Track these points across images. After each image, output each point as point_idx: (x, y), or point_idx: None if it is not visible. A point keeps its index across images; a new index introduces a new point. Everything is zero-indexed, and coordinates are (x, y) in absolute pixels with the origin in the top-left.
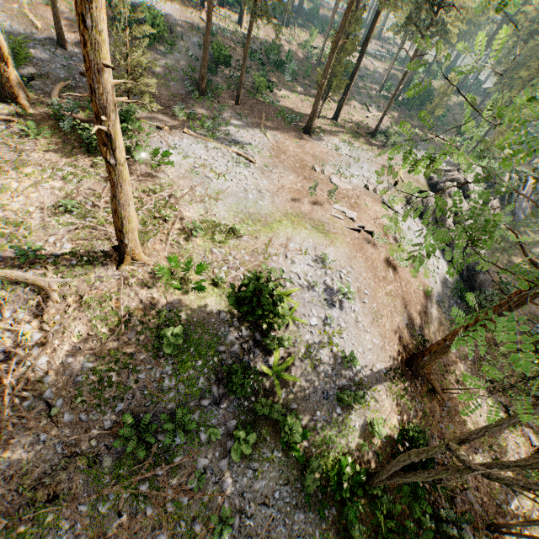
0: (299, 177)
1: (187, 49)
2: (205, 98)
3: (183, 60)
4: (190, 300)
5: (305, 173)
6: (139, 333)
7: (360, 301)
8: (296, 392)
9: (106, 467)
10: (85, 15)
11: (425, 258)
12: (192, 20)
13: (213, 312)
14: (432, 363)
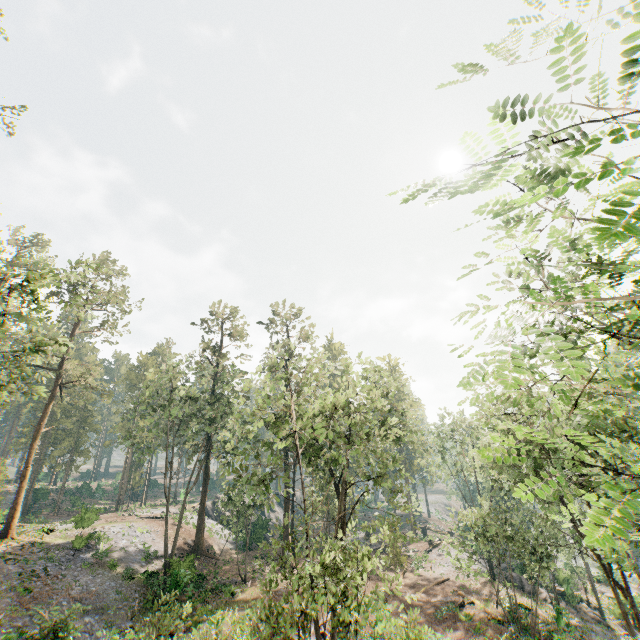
0: (112, 518)
1: (7, 501)
2: (28, 516)
3: (4, 507)
4: (48, 541)
5: (116, 517)
6: (23, 548)
7: (154, 533)
8: (116, 558)
9: (15, 576)
10: (35, 442)
11: (210, 528)
12: (10, 489)
13: (62, 542)
14: (201, 540)
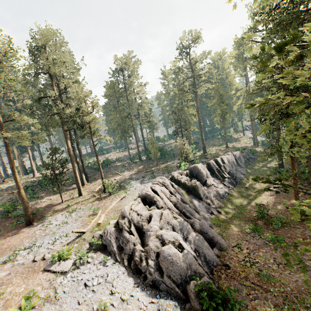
0: None
1: None
2: None
3: None
4: None
5: None
6: None
7: None
8: None
9: None
10: None
11: None
12: None
13: None
14: None
